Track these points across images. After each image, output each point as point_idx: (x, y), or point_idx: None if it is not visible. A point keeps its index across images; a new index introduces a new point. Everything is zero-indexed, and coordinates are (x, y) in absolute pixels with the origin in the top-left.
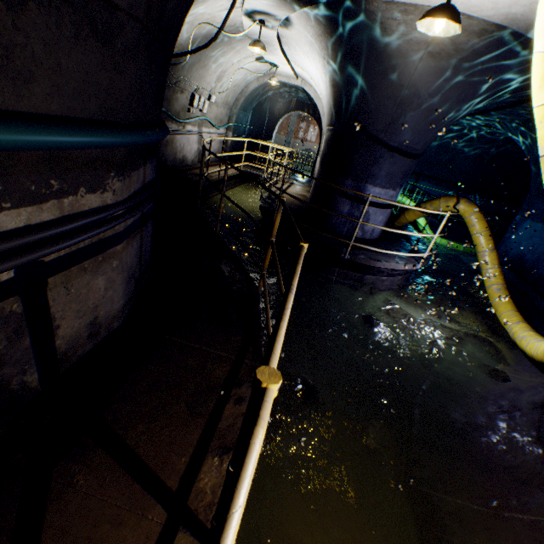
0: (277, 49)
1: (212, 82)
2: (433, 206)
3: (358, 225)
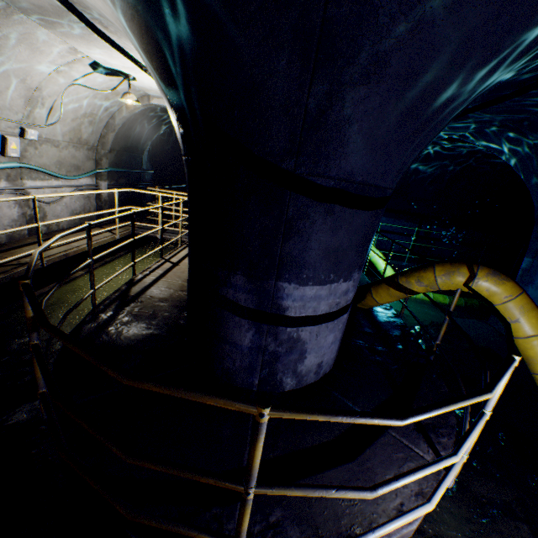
0: (80, 26)
1: (17, 107)
2: (422, 281)
3: (247, 499)
